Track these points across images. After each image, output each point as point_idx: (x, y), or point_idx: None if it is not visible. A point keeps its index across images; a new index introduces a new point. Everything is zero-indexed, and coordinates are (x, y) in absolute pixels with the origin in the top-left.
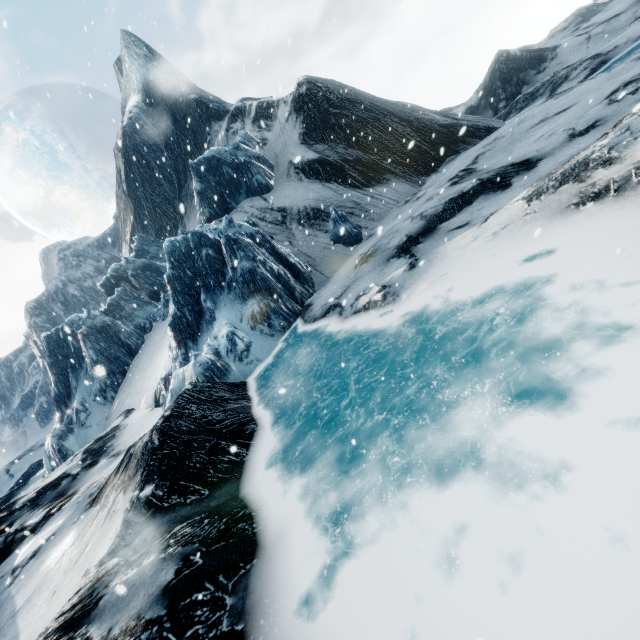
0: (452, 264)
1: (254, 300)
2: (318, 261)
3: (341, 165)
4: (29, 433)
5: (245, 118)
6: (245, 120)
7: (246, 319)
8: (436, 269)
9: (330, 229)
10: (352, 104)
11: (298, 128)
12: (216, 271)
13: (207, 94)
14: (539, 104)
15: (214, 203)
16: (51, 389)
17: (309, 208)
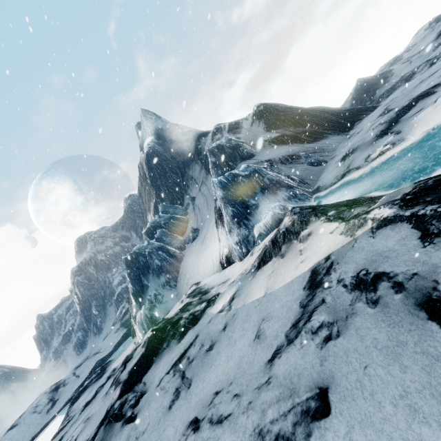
0: (430, 117)
1: (282, 191)
2: (304, 176)
3: (295, 135)
4: (69, 361)
5: (222, 132)
6: (222, 132)
7: (282, 200)
8: (420, 123)
9: (304, 162)
10: (291, 109)
11: (261, 126)
12: (249, 187)
13: (192, 128)
14: (410, 81)
15: (223, 167)
16: (85, 325)
17: (286, 156)
